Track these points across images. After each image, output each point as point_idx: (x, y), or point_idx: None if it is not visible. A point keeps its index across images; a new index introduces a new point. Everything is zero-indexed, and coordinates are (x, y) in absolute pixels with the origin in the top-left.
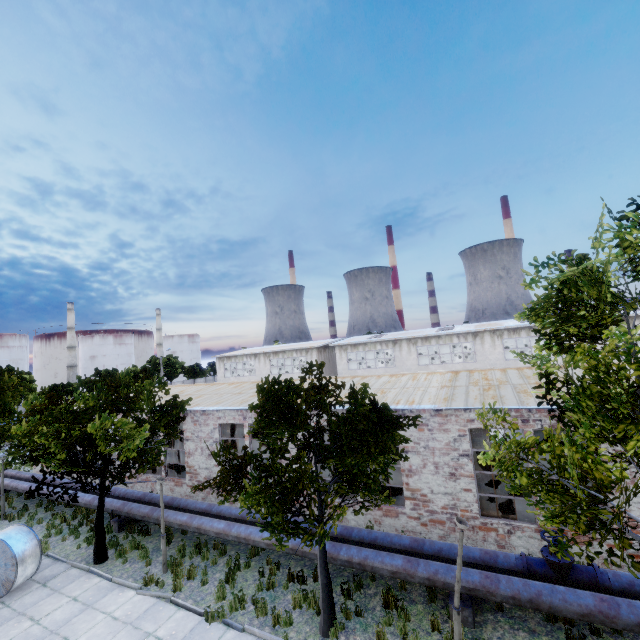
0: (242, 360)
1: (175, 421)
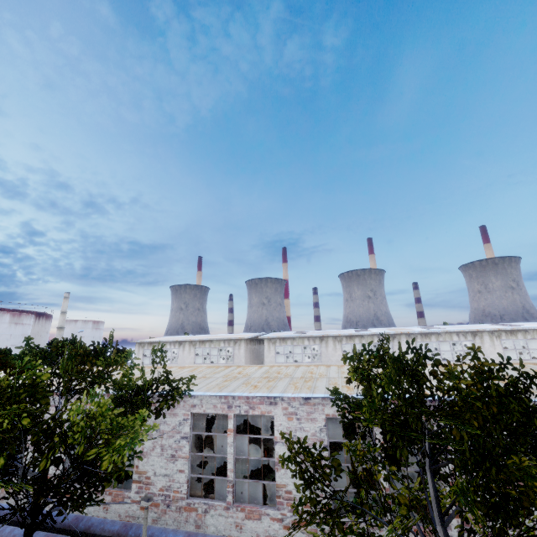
0: (165, 347)
1: (169, 407)
